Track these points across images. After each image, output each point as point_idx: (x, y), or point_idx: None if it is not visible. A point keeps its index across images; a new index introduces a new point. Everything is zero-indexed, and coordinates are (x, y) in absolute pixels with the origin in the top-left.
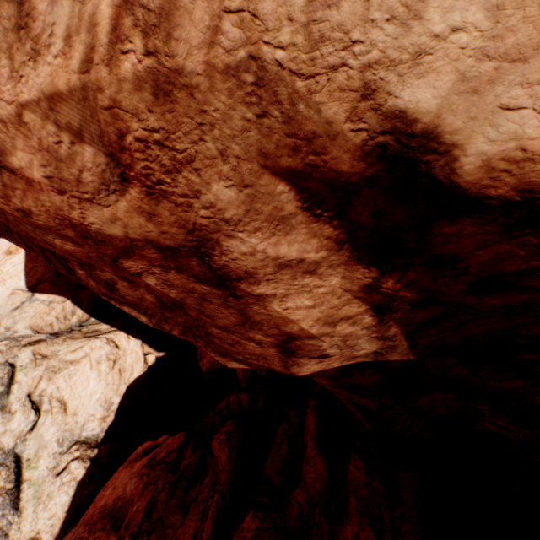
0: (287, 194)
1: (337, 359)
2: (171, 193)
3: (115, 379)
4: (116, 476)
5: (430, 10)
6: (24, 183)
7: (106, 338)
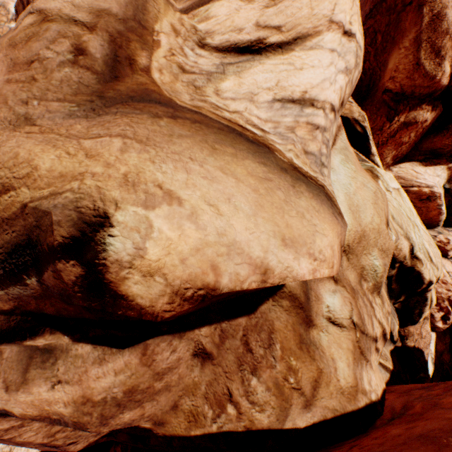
0: None
1: (87, 438)
2: None
3: None
4: None
5: None
6: None
7: None
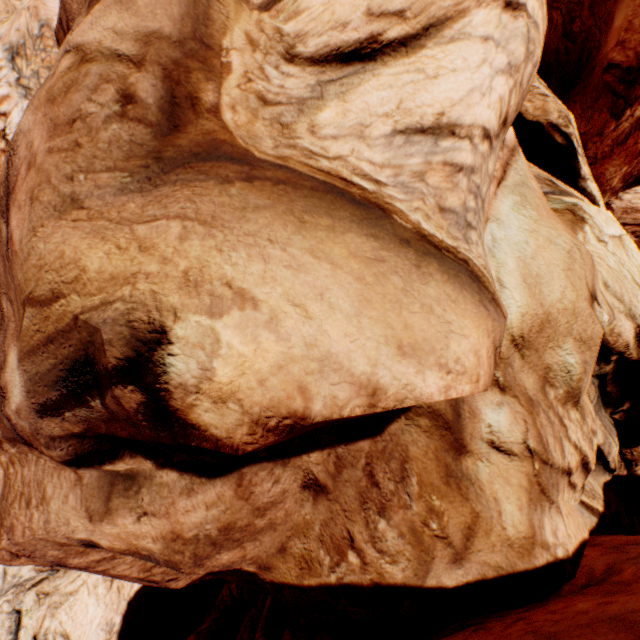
0: (78, 546)
1: (189, 575)
2: (37, 556)
3: (114, 598)
4: None
5: (72, 522)
6: None
7: None
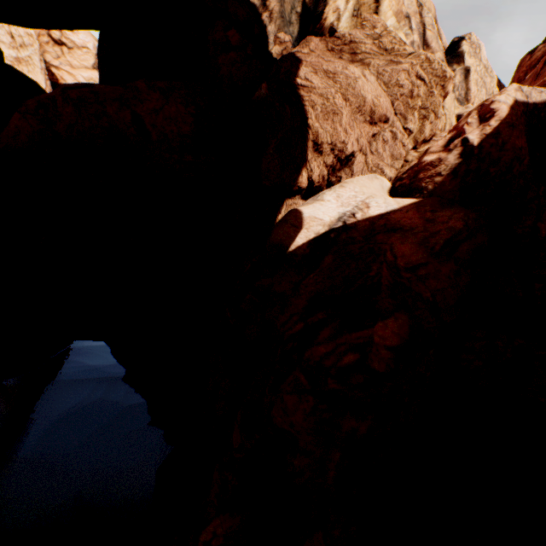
0: None
1: None
2: None
3: None
4: None
5: None
6: None
7: None
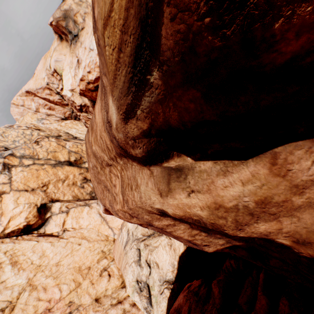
0: (156, 215)
1: (215, 245)
2: (139, 218)
3: (172, 253)
4: (179, 296)
5: (152, 198)
6: (121, 217)
7: (165, 235)
